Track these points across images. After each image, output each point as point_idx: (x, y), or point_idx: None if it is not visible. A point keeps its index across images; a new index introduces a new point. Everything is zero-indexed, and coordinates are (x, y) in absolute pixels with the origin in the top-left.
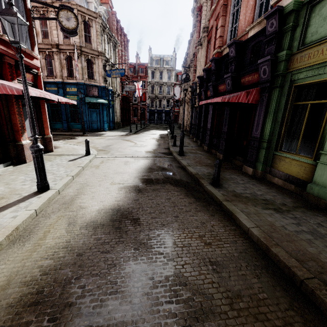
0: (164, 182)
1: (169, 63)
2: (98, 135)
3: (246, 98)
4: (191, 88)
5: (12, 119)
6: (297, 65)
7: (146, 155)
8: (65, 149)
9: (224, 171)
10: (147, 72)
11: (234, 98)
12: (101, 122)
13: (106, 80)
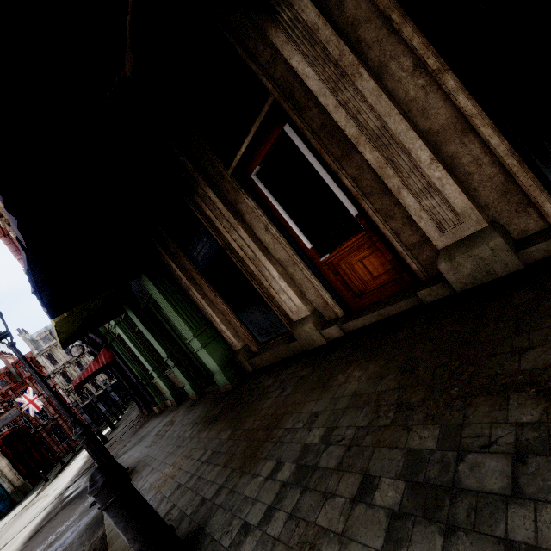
0: (56, 515)
1: None
2: None
3: (98, 363)
4: None
5: None
6: (106, 325)
7: (53, 500)
8: None
9: (136, 432)
10: (39, 363)
11: (86, 373)
12: None
13: None
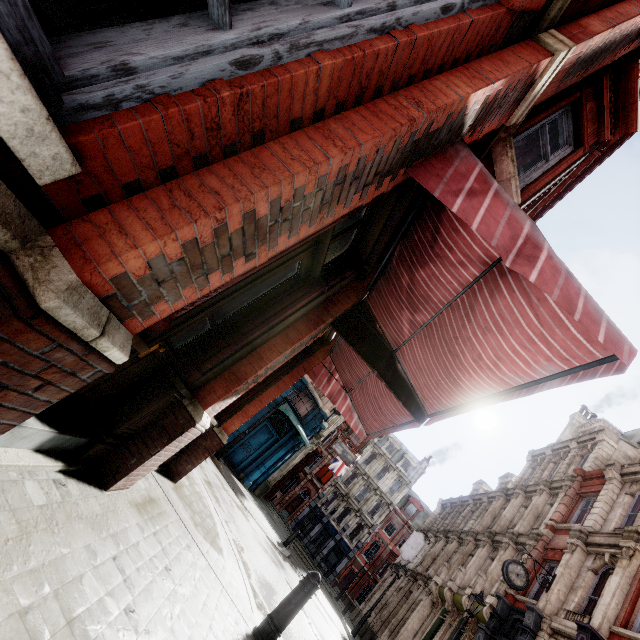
0: None
1: (409, 469)
2: (236, 486)
3: None
4: (501, 601)
5: (271, 343)
6: None
7: None
8: (197, 497)
9: None
10: (364, 446)
11: None
12: (257, 462)
13: (338, 412)
